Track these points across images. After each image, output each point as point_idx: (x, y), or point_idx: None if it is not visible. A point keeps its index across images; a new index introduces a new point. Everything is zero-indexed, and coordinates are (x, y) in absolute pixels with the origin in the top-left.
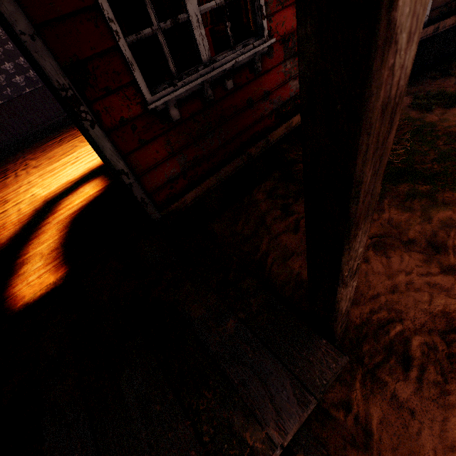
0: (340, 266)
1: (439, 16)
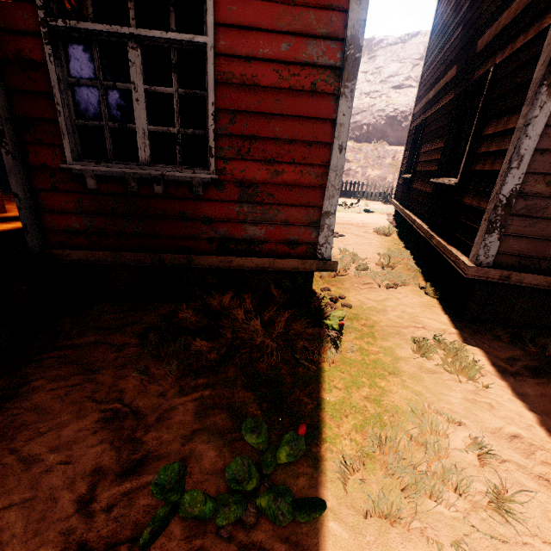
0: None
1: (518, 266)
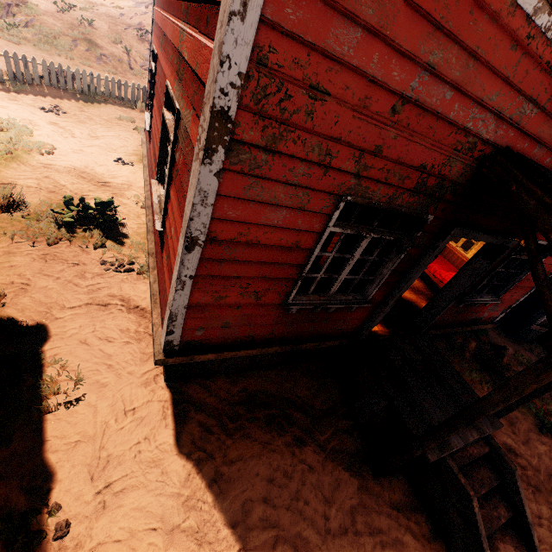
0: (532, 399)
1: (545, 325)
